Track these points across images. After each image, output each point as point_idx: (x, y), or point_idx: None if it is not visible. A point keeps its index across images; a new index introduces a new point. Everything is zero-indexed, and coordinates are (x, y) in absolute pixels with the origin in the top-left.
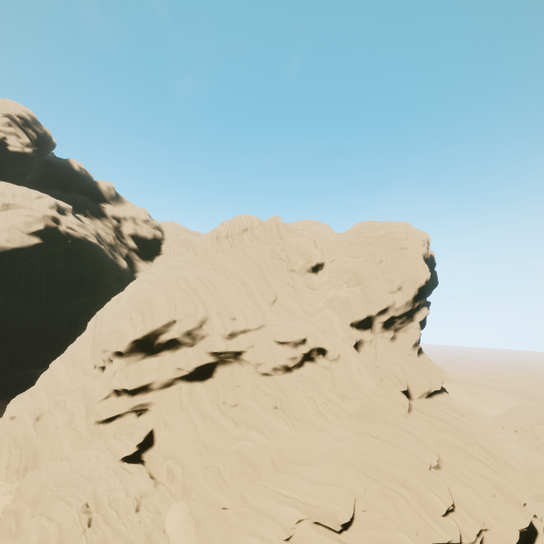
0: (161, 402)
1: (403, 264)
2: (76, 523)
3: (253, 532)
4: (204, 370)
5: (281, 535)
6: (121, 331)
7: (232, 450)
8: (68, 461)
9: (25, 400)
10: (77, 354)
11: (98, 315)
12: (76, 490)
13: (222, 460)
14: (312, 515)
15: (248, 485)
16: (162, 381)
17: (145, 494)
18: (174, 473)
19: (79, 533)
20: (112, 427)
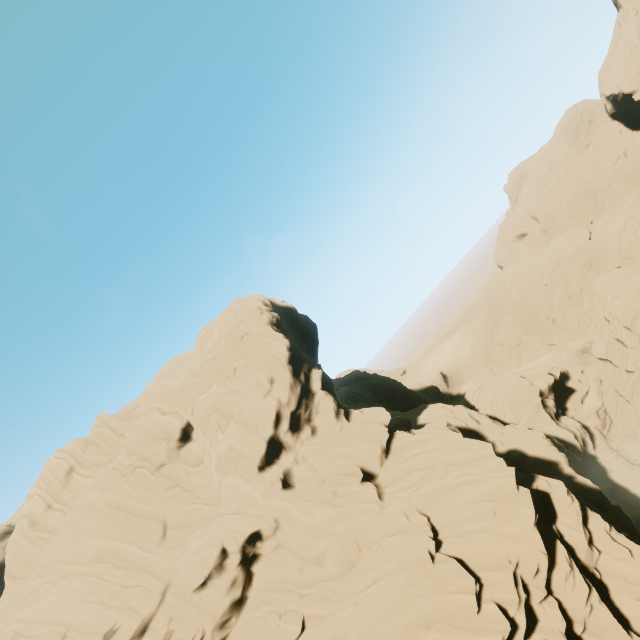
0: None
1: (255, 354)
2: None
3: None
4: None
5: None
6: None
7: None
8: None
9: None
10: None
11: None
12: None
13: None
14: None
15: None
16: None
17: None
18: None
19: None
20: None
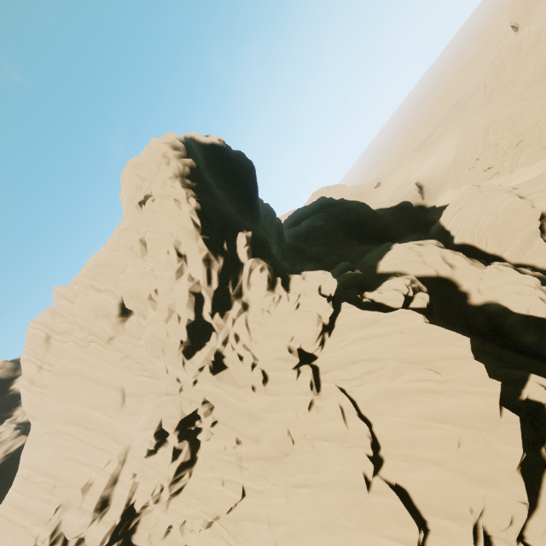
0: None
1: (161, 224)
2: None
3: None
4: None
5: None
6: None
7: None
8: None
9: None
10: None
11: None
12: None
13: None
14: None
15: None
16: None
17: None
18: None
19: None
20: None
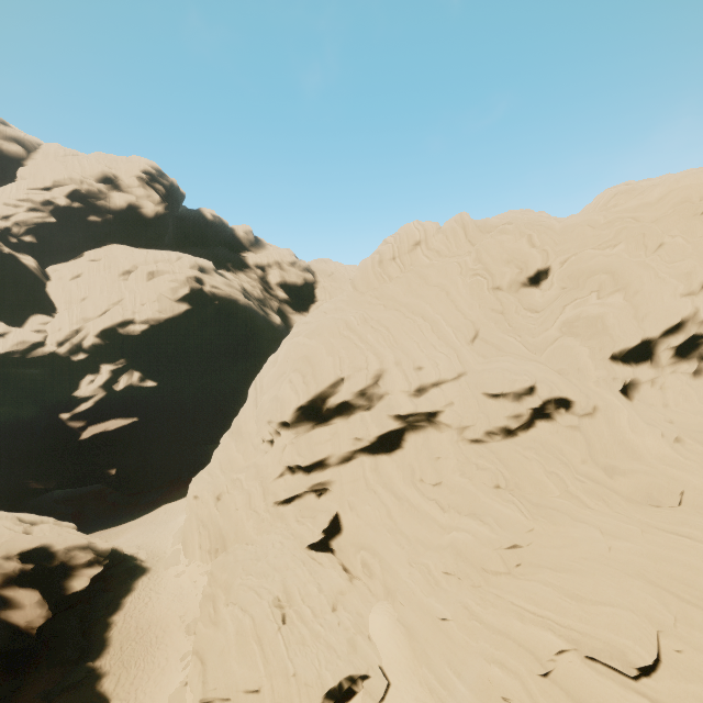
0: (341, 480)
1: None
2: (269, 618)
3: (489, 657)
4: (389, 439)
5: (534, 668)
6: (282, 397)
7: (442, 542)
8: (253, 546)
9: (203, 479)
10: (244, 427)
11: (256, 382)
12: (264, 580)
13: (430, 555)
14: (581, 646)
15: (472, 592)
16: (339, 455)
17: (340, 590)
18: (371, 567)
19: (274, 630)
20: (292, 509)
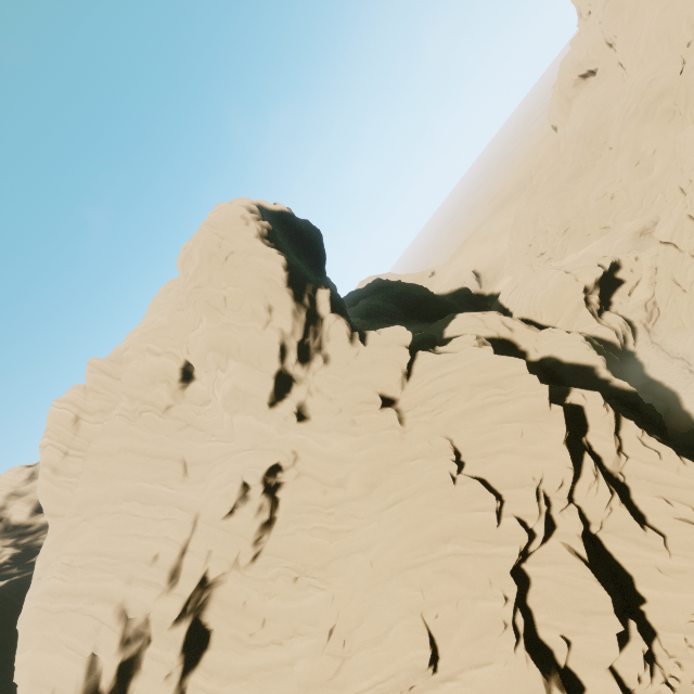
0: None
1: (245, 278)
2: None
3: None
4: (194, 639)
5: None
6: None
7: (296, 685)
8: None
9: None
10: None
11: None
12: None
13: None
14: (401, 687)
15: None
16: None
17: None
18: None
19: None
20: None
